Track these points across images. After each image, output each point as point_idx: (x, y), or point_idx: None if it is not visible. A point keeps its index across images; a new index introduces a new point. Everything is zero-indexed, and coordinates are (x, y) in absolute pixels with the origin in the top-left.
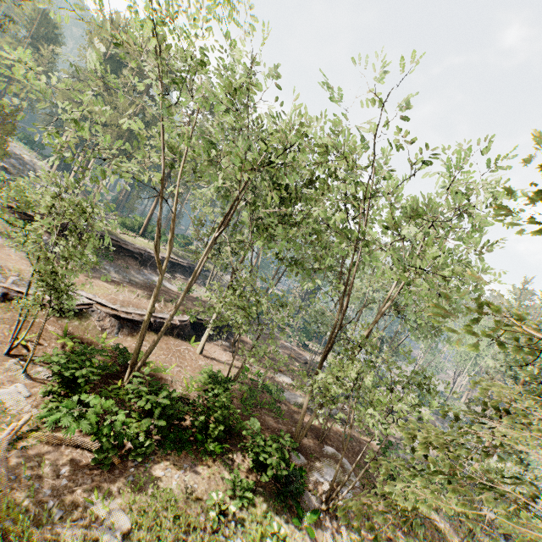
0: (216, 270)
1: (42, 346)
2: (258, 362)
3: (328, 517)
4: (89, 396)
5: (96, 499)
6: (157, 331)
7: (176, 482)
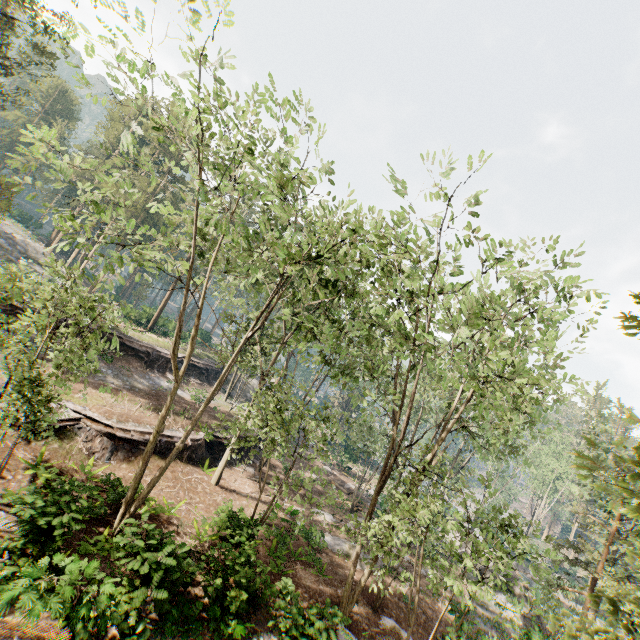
0: (240, 373)
1: (5, 480)
2: (291, 494)
3: None
4: (64, 557)
5: None
6: (162, 454)
7: None
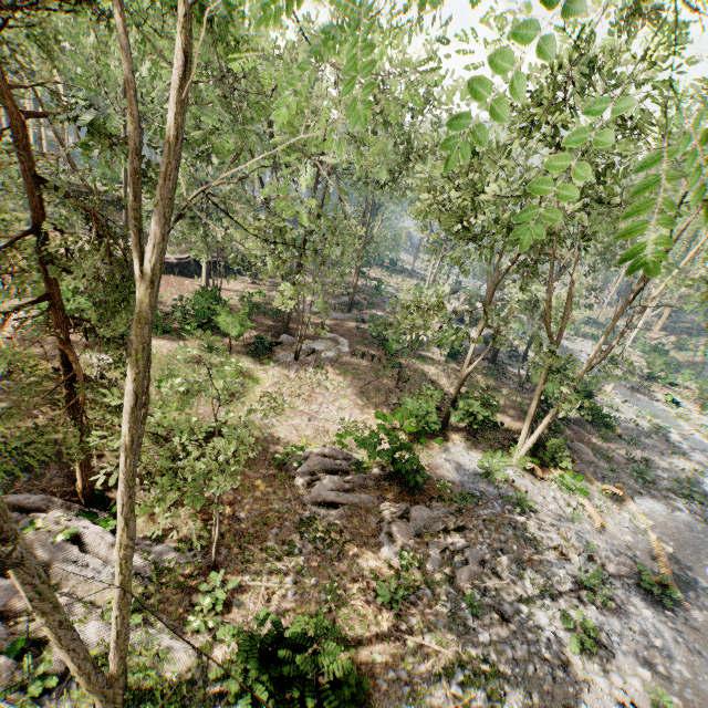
0: None
1: None
2: None
3: (299, 364)
4: None
5: (88, 353)
6: None
7: (156, 348)
